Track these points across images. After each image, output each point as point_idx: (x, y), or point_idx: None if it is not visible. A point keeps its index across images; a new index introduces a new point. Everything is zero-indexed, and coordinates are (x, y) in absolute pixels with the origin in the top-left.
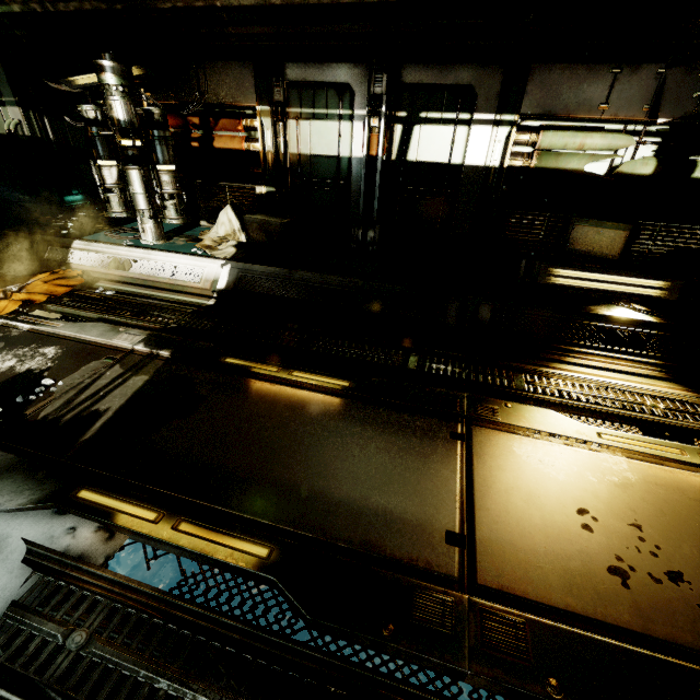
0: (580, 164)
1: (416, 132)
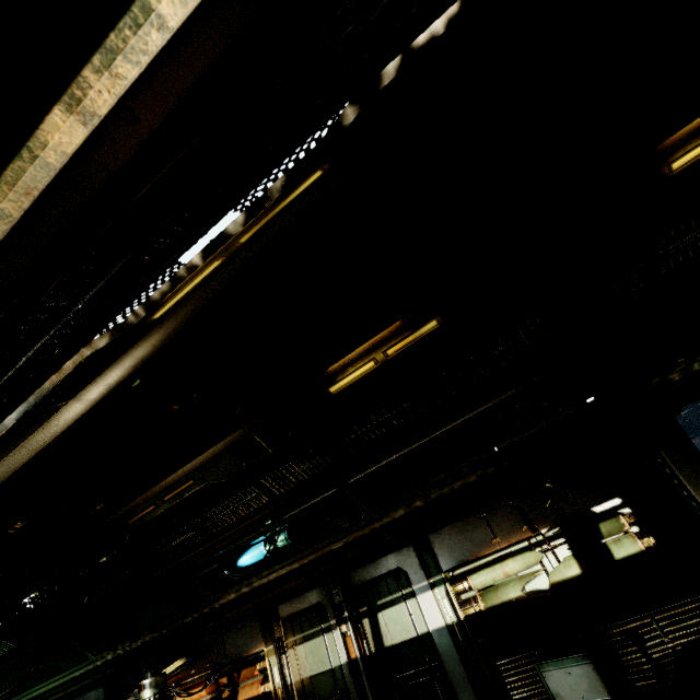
0: (516, 590)
1: (380, 619)
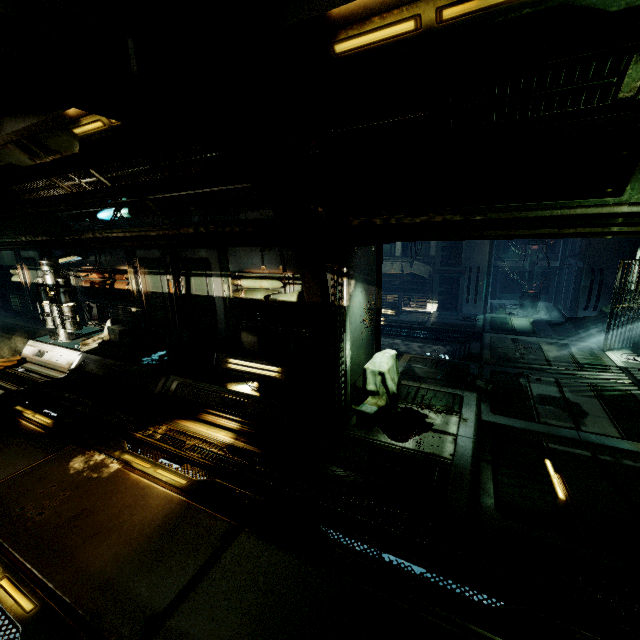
0: (261, 296)
1: (192, 280)
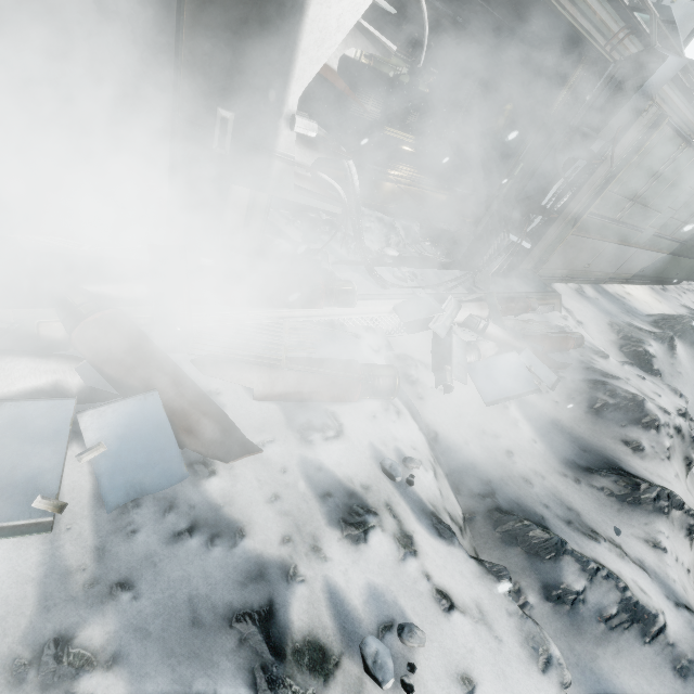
0: (388, 71)
1: None
